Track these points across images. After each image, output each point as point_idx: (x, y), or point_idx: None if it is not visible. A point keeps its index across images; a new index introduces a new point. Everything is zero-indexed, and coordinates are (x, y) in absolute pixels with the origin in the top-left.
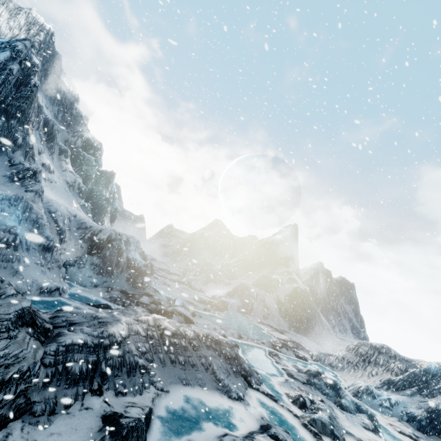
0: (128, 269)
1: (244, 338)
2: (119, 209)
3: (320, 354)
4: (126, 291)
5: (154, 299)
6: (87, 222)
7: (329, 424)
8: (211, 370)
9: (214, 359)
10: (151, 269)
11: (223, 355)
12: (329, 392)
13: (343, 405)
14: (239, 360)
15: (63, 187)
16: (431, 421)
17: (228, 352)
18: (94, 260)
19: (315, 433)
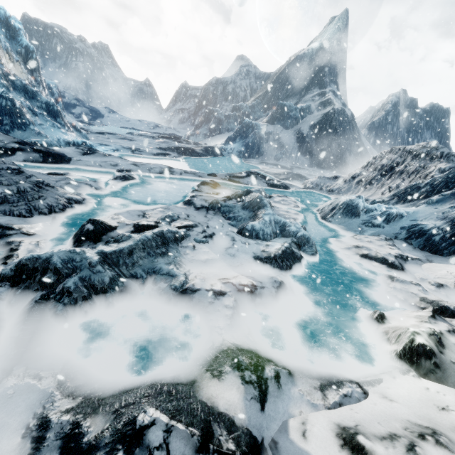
0: None
1: (175, 172)
2: (32, 47)
3: (320, 180)
4: None
5: None
6: None
7: (82, 264)
8: None
9: None
10: (52, 110)
11: None
12: (241, 215)
13: (247, 229)
14: None
15: None
16: (454, 234)
17: None
18: None
19: None
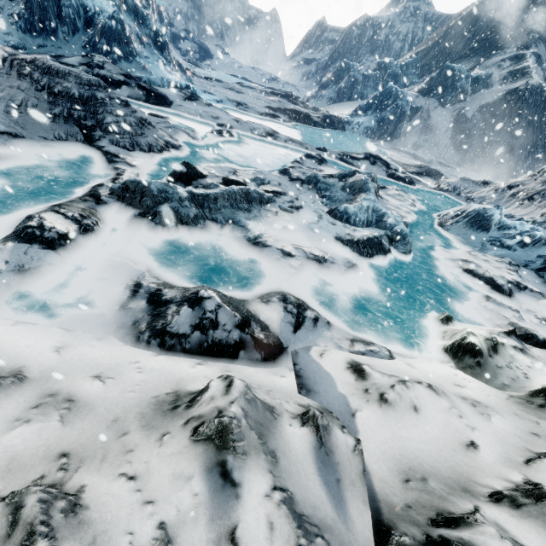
0: (87, 28)
1: (280, 139)
2: None
3: (462, 182)
4: (62, 56)
5: (92, 61)
6: None
7: (173, 197)
8: None
9: (17, 91)
10: (160, 41)
11: (47, 91)
12: (338, 195)
13: (338, 210)
14: (98, 107)
15: None
16: None
17: (62, 87)
18: (15, 9)
19: (93, 194)
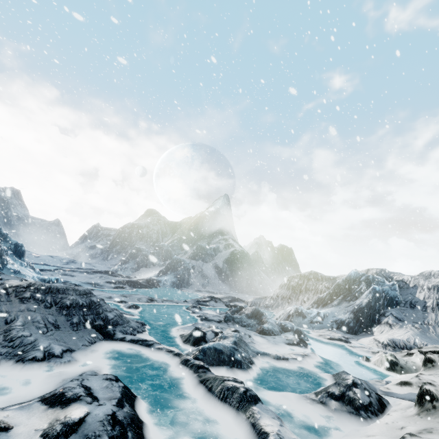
0: None
1: (158, 301)
2: None
3: (256, 299)
4: None
5: None
6: None
7: (230, 349)
8: (4, 328)
9: (29, 313)
10: (19, 250)
11: (57, 306)
12: (250, 322)
13: (265, 329)
14: (97, 308)
15: None
16: (357, 320)
17: (70, 300)
18: None
19: (198, 366)
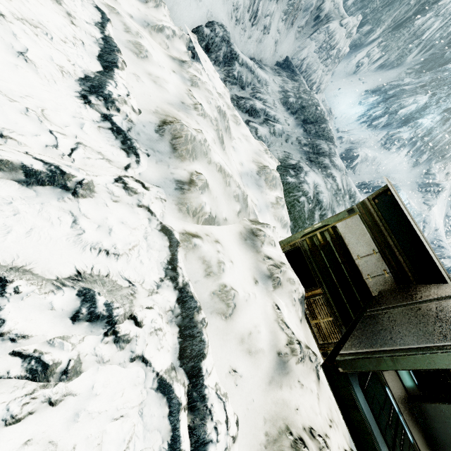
0: None
1: None
2: None
3: None
4: None
5: None
6: (443, 241)
7: None
8: None
9: None
10: None
11: None
12: None
13: None
14: None
15: (445, 195)
16: None
17: None
18: None
19: None
